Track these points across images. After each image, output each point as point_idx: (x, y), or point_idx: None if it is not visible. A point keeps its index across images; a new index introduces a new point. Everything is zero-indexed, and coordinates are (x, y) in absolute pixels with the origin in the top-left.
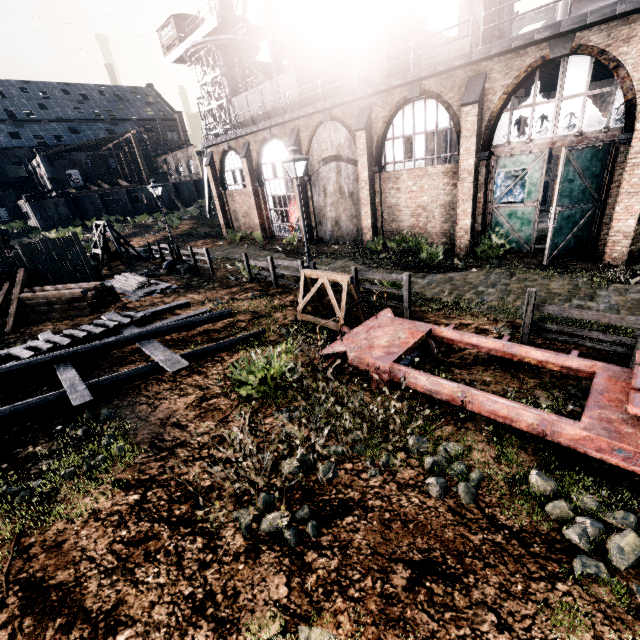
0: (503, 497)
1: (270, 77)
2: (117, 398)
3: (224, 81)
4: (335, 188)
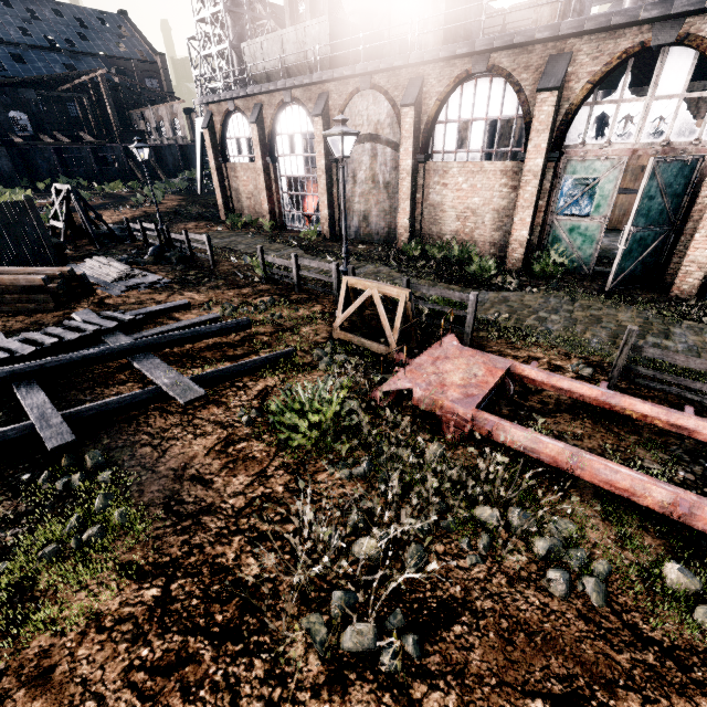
0: (639, 597)
1: (282, 25)
2: (107, 435)
3: (227, 20)
4: (367, 175)
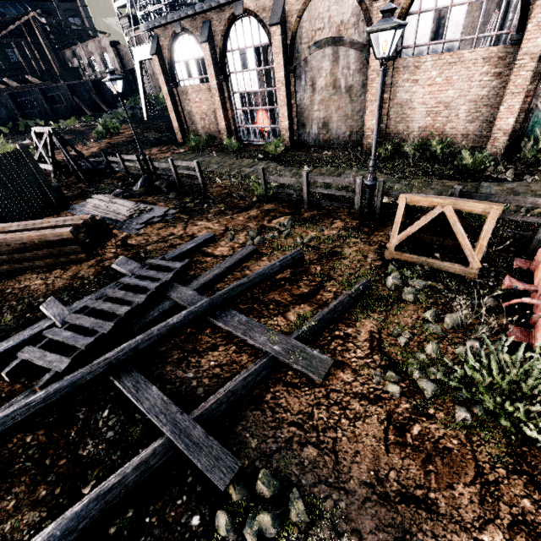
0: None
1: None
2: (248, 432)
3: None
4: (328, 81)
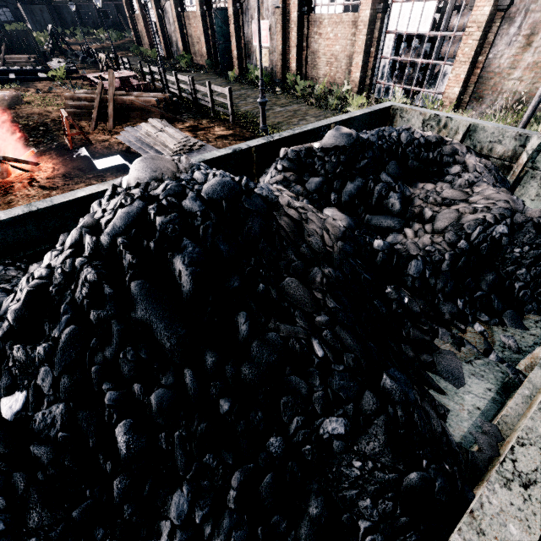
0: None
1: None
2: (25, 83)
3: None
4: (172, 20)
